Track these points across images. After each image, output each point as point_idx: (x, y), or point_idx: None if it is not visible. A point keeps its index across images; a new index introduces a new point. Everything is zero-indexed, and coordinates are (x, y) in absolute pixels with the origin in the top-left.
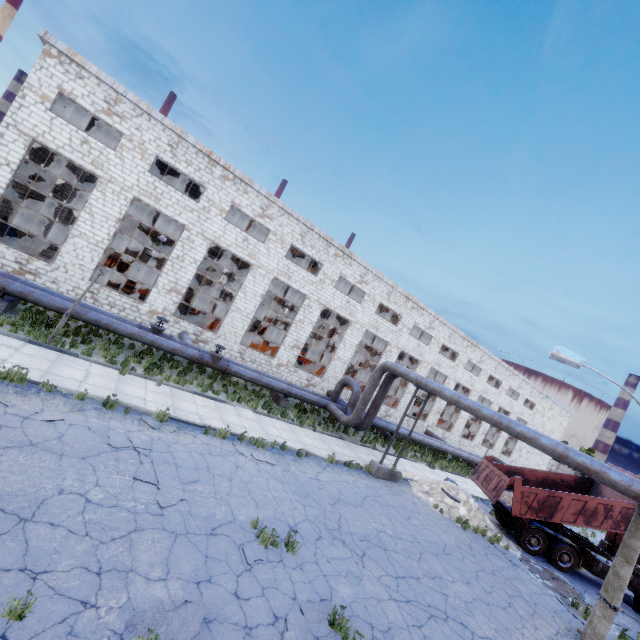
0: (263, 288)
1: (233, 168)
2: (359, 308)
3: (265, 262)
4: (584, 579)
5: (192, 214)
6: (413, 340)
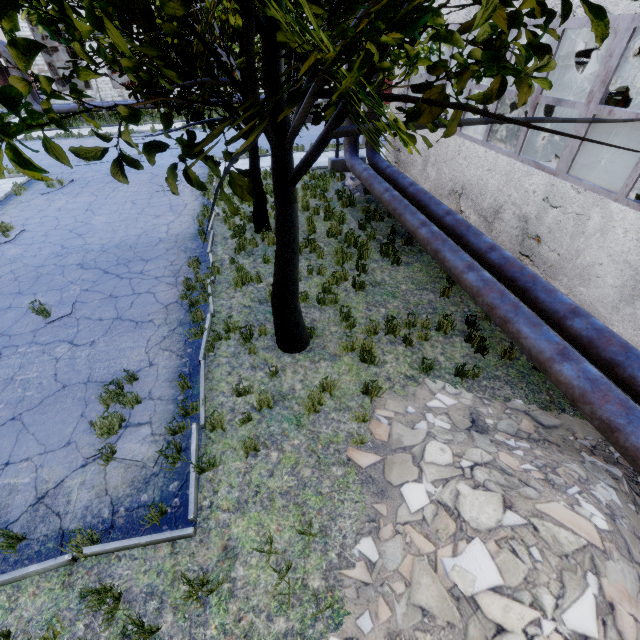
0: None
1: None
2: None
3: None
4: None
5: None
6: None
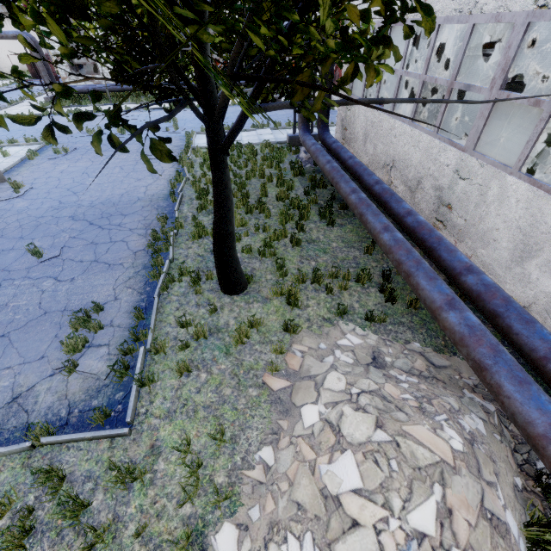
0: None
1: None
2: None
3: None
4: None
5: None
6: None
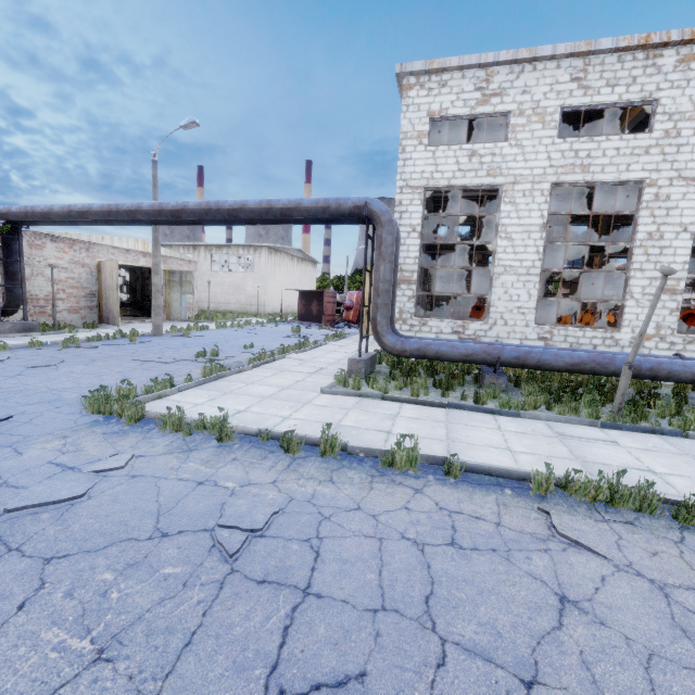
0: None
1: None
2: None
3: None
4: None
5: (647, 156)
6: None
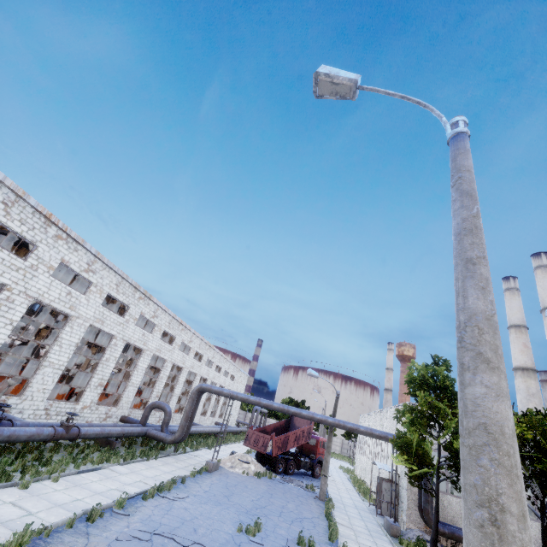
0: (79, 337)
1: (70, 230)
2: (151, 337)
3: (84, 312)
4: (295, 474)
5: (17, 273)
6: (181, 353)
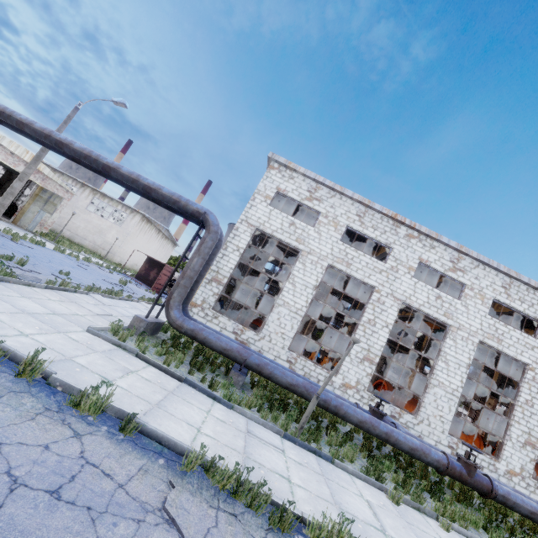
0: (467, 355)
1: (418, 225)
2: None
3: (464, 322)
4: None
5: (380, 275)
6: None
